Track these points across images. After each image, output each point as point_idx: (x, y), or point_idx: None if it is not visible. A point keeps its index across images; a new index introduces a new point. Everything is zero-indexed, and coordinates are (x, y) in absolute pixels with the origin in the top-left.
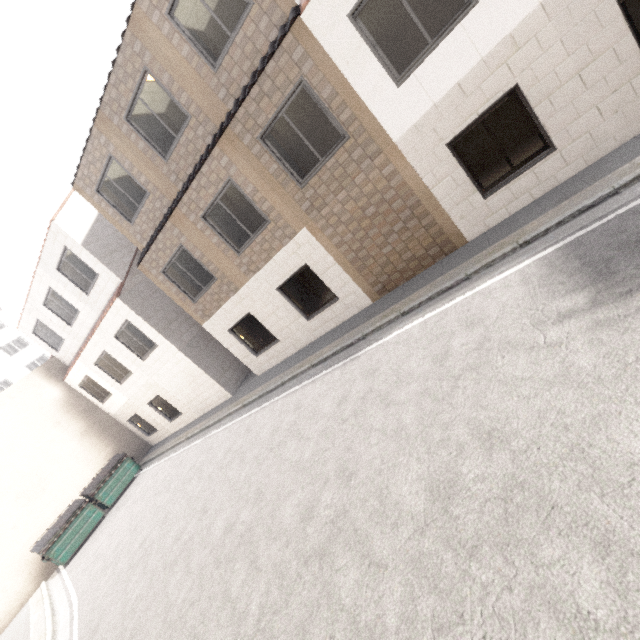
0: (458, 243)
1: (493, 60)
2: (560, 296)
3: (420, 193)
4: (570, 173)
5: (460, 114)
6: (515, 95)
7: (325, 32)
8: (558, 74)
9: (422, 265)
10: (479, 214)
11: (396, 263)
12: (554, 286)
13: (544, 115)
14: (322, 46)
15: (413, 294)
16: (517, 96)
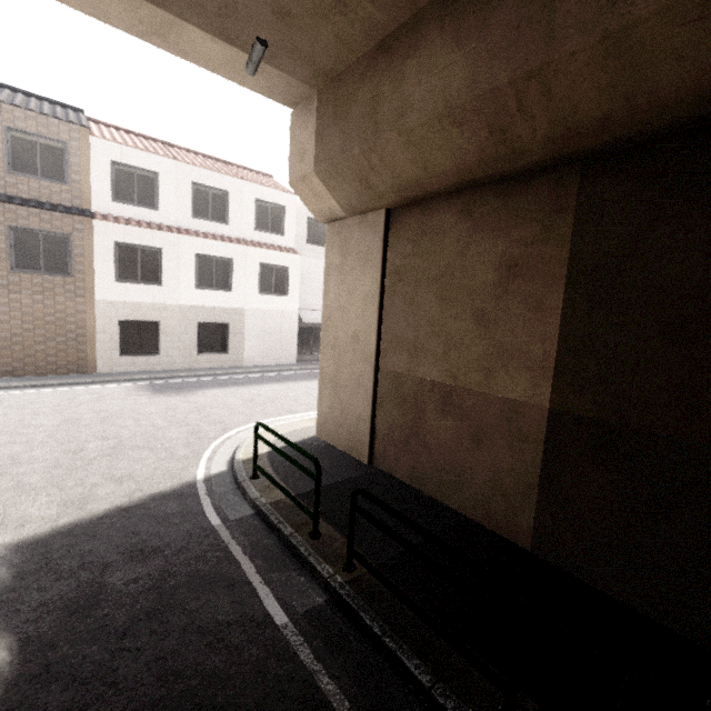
0: (91, 371)
1: (157, 307)
2: (141, 392)
3: (90, 331)
4: (160, 369)
5: (134, 314)
6: (157, 325)
7: (100, 235)
8: (174, 330)
9: (58, 371)
10: (113, 362)
11: (40, 360)
12: (140, 390)
13: (163, 340)
14: (94, 237)
15: (46, 381)
16: (157, 326)
